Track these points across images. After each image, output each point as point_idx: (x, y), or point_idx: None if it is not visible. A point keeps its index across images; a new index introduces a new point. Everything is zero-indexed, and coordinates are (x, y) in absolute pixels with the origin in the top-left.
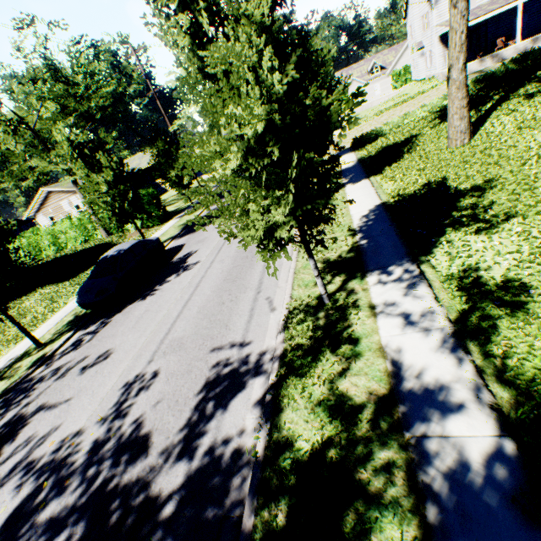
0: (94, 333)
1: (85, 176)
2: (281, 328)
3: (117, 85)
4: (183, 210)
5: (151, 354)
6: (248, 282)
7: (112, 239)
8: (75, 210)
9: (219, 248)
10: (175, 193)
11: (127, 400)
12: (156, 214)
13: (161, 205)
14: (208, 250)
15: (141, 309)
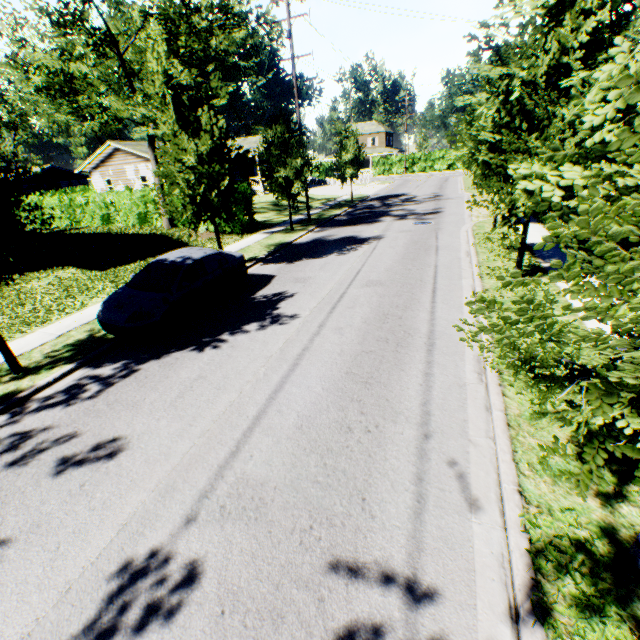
0: (105, 383)
1: (171, 134)
2: (531, 603)
3: (247, 37)
4: (273, 224)
5: (195, 498)
6: (399, 400)
7: (174, 233)
8: (140, 181)
9: (332, 304)
10: (266, 199)
11: (117, 630)
12: (241, 219)
13: (250, 210)
14: (313, 300)
15: (192, 370)
